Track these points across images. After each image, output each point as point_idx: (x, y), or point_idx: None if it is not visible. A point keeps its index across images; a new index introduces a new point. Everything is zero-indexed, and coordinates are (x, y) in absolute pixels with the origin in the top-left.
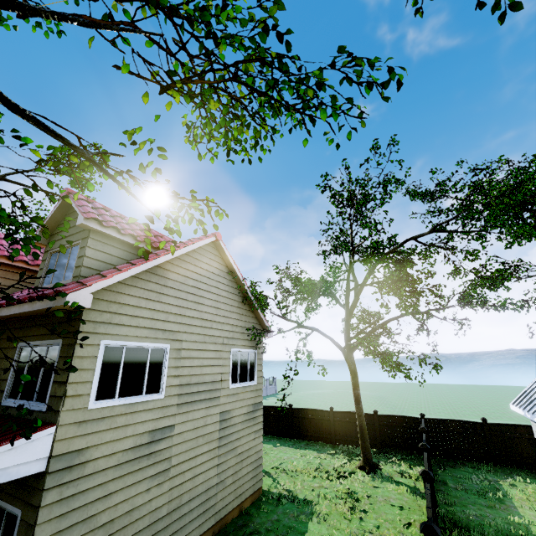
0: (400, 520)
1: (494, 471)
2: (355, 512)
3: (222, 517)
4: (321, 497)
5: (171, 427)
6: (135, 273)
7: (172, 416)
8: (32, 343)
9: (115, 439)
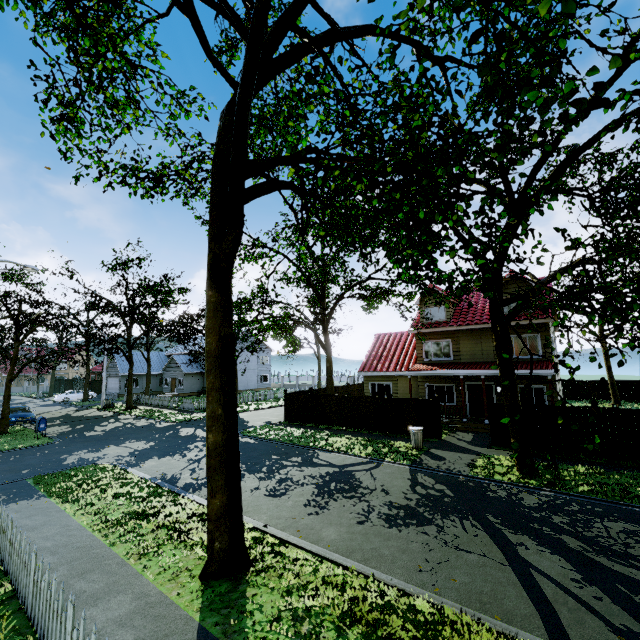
0: None
1: None
2: None
3: None
4: None
5: None
6: None
7: None
8: (514, 336)
9: None
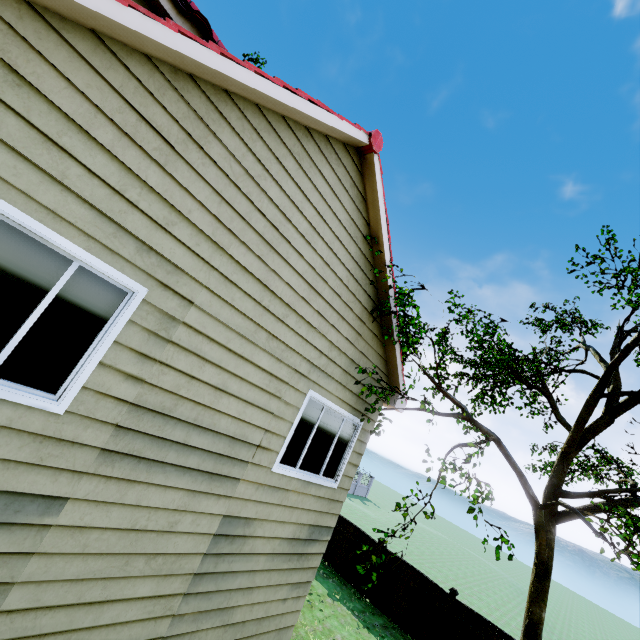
0: None
1: None
2: None
3: None
4: None
5: (51, 501)
6: (93, 7)
7: (72, 474)
8: None
9: None
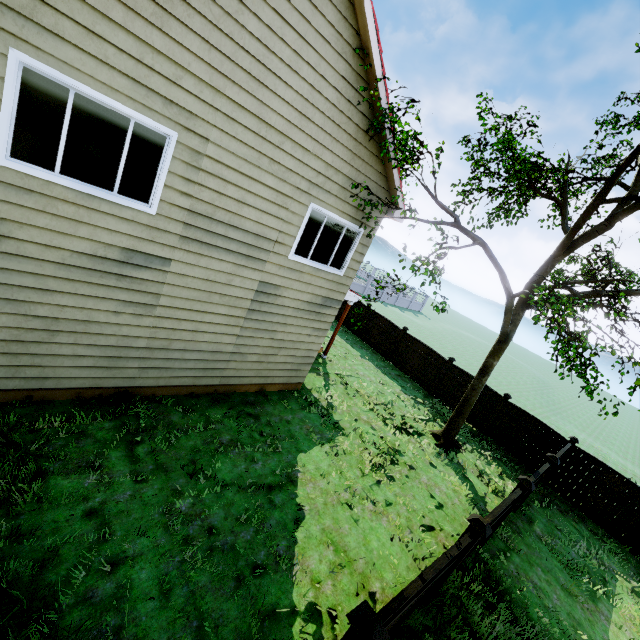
0: (424, 517)
1: (623, 557)
2: (378, 472)
3: (231, 383)
4: (357, 432)
5: (164, 260)
6: None
7: (170, 248)
8: None
9: (55, 229)
